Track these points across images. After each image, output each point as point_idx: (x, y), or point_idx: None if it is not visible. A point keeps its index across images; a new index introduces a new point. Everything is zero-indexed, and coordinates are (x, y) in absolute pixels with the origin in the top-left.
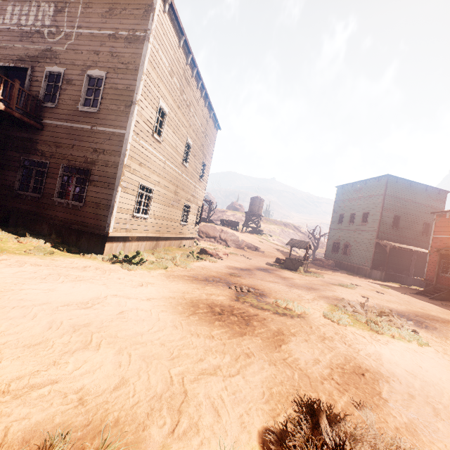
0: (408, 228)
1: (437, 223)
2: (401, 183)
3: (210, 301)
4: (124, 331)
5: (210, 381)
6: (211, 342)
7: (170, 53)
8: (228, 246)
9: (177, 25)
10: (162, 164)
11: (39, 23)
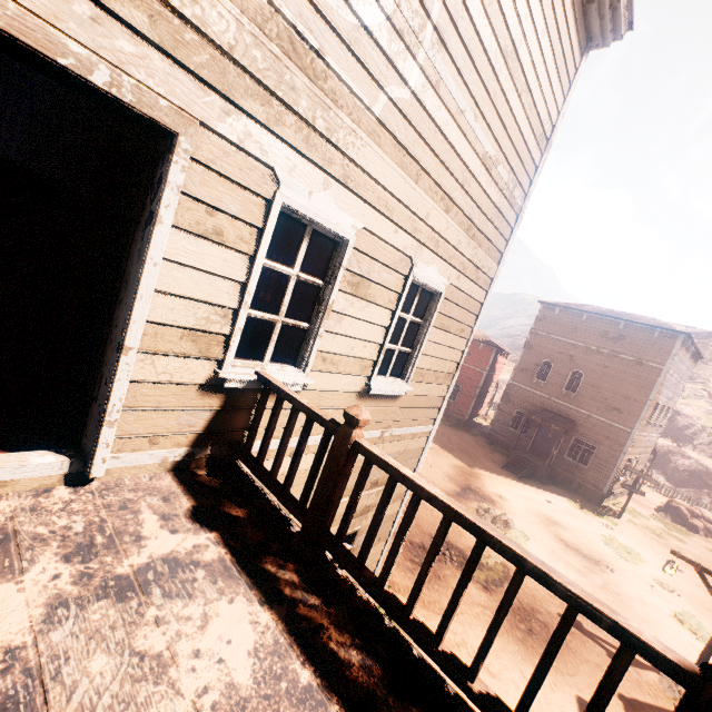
0: None
1: None
2: None
3: None
4: None
5: (638, 708)
6: (589, 675)
7: None
8: None
9: None
10: None
11: None
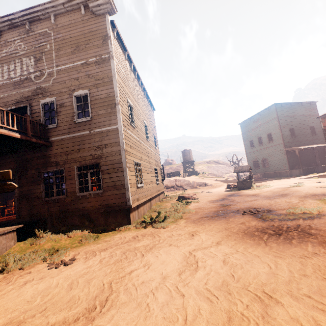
0: (301, 134)
1: (324, 123)
2: (285, 106)
3: (254, 228)
4: (260, 276)
5: None
6: (323, 258)
7: (123, 64)
8: (186, 189)
9: (121, 45)
10: (139, 143)
11: (25, 72)
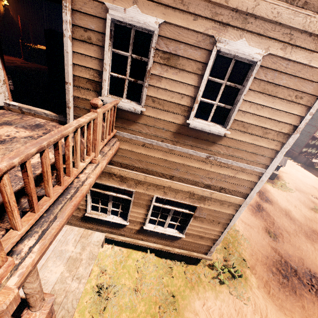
0: None
1: None
2: None
3: None
4: None
5: None
6: None
7: None
8: None
9: None
10: None
11: None
